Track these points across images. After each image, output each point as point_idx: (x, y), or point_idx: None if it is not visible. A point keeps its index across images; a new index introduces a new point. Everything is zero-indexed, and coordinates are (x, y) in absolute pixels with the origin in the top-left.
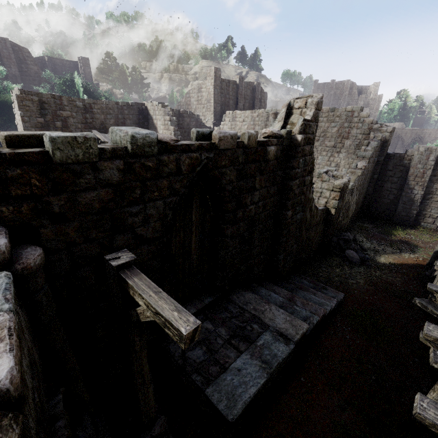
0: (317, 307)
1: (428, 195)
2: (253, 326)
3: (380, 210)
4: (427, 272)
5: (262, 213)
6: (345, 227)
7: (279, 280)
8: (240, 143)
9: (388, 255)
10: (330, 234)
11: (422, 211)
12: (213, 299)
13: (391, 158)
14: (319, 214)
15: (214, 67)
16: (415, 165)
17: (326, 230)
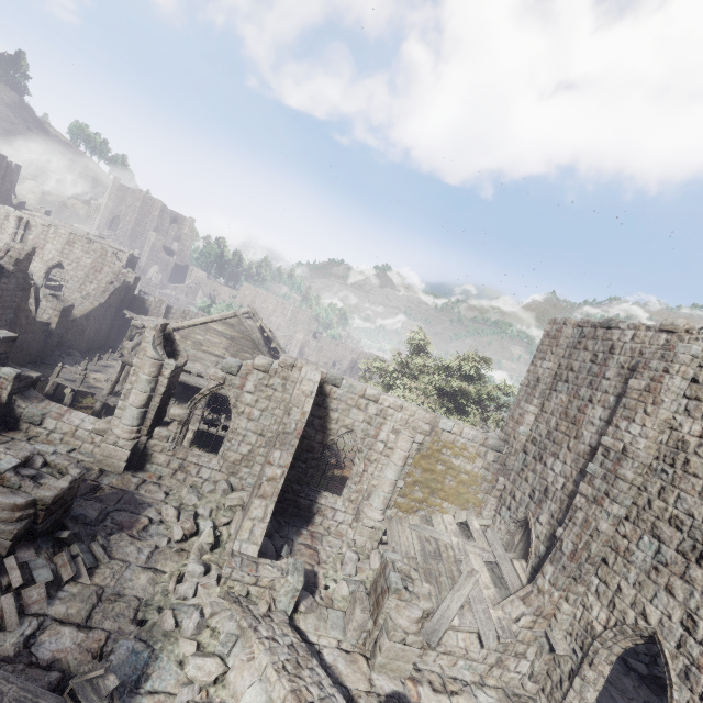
0: None
1: None
2: None
3: None
4: None
5: None
6: (79, 349)
7: None
8: None
9: None
10: (51, 345)
11: None
12: None
13: (137, 300)
14: (37, 324)
15: None
16: (152, 310)
17: (47, 341)
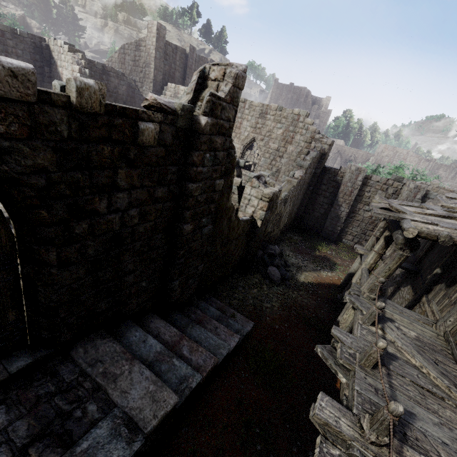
0: (208, 355)
1: (352, 213)
2: (88, 408)
3: (311, 223)
4: (339, 295)
5: (140, 226)
6: (275, 238)
7: (175, 310)
8: (57, 97)
9: (309, 273)
10: (254, 248)
11: (345, 228)
12: (31, 361)
13: (327, 172)
14: (241, 226)
15: (157, 22)
16: (345, 183)
17: (250, 243)
